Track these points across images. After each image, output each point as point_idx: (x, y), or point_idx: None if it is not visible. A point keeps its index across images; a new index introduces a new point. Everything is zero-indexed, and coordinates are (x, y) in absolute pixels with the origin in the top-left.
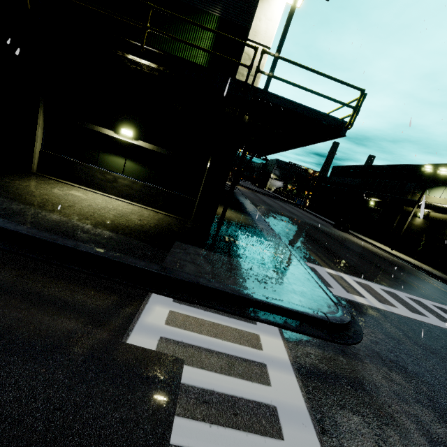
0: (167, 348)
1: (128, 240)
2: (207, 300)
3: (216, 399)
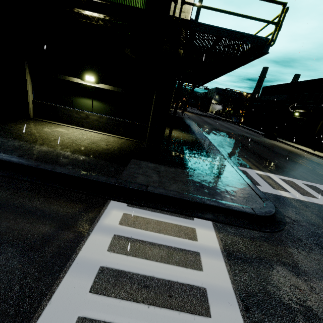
0: (119, 243)
1: (97, 161)
2: (153, 203)
3: (155, 284)
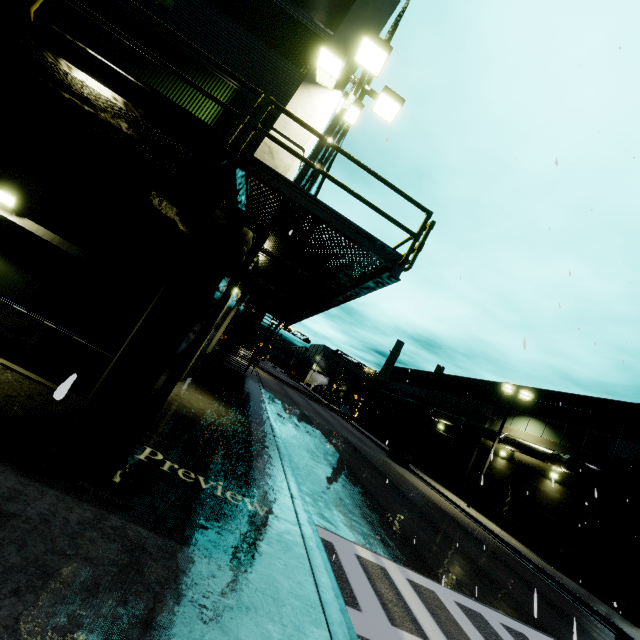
0: None
1: None
2: None
3: None
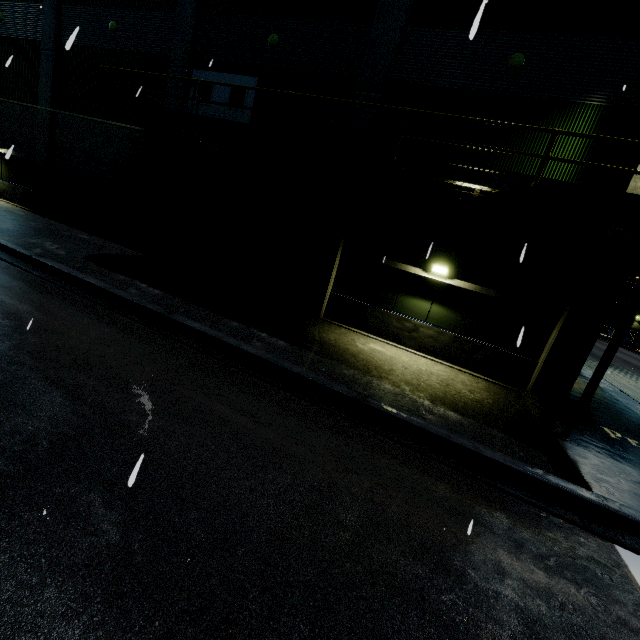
0: None
1: (482, 428)
2: None
3: None
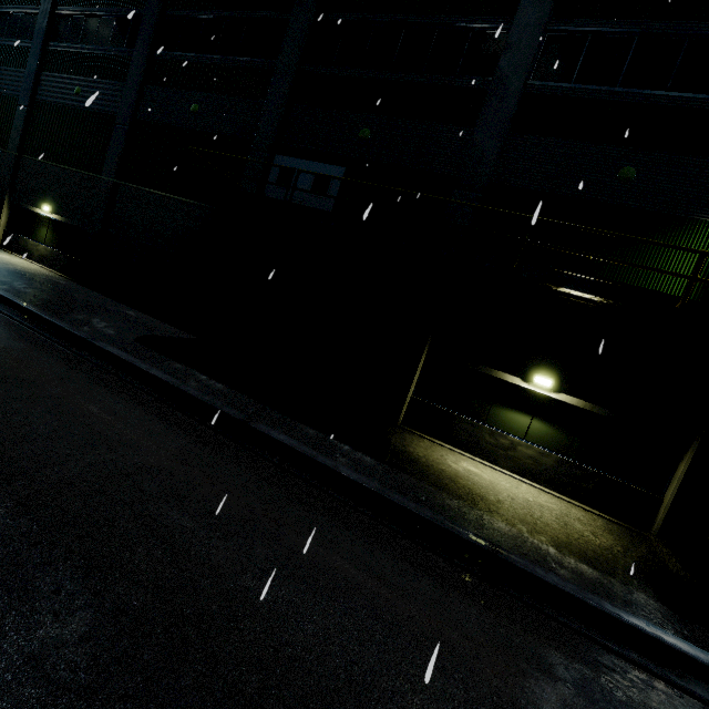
0: None
1: (627, 590)
2: None
3: None
